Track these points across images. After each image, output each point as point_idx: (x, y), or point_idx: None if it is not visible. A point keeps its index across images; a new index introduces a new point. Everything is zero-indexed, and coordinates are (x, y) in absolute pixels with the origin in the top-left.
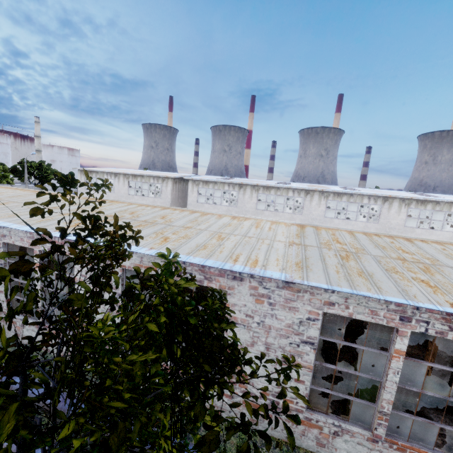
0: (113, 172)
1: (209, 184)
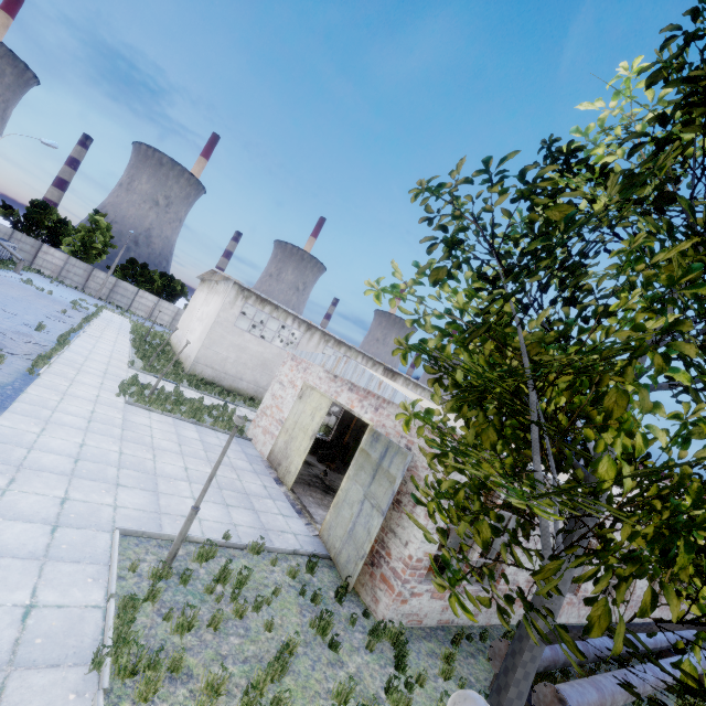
0: (313, 324)
1: (419, 388)
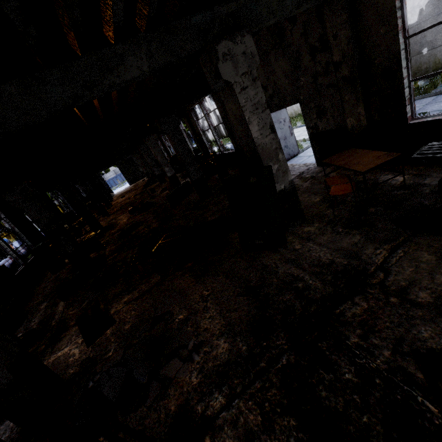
0: None
1: None
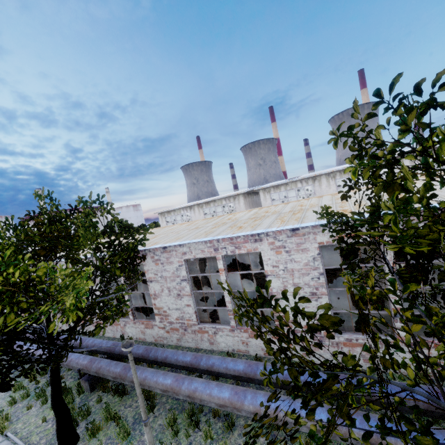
0: (188, 205)
1: (280, 187)
